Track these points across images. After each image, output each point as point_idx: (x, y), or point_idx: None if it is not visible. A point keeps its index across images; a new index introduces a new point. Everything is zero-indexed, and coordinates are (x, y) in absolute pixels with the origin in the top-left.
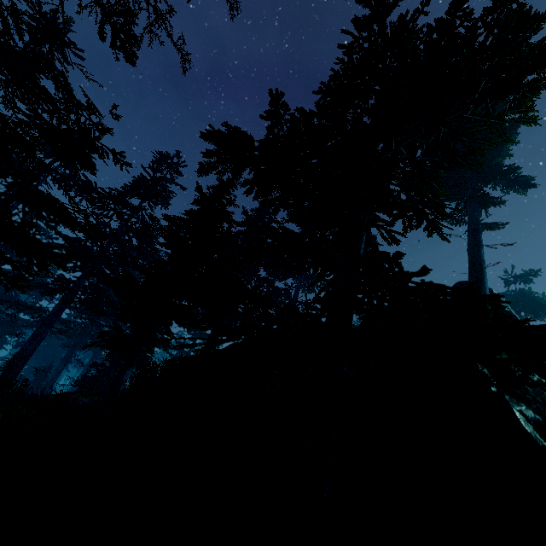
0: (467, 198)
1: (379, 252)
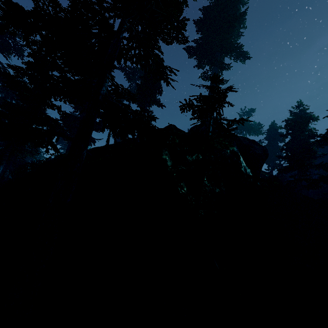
0: (211, 63)
1: (133, 94)
